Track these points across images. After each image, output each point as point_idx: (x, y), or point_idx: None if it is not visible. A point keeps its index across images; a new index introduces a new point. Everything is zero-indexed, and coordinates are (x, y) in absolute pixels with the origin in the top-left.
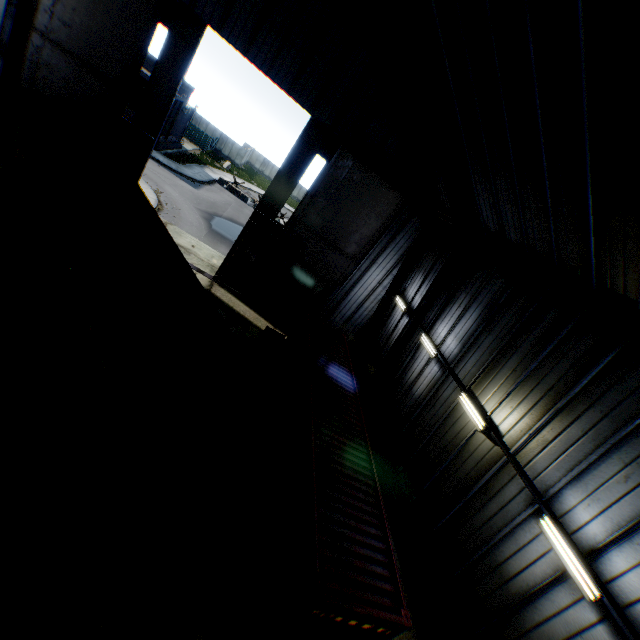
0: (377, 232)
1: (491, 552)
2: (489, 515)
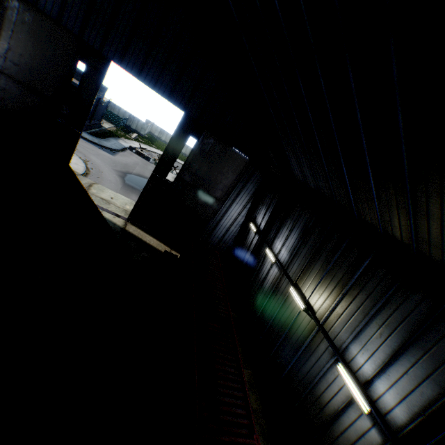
0: (234, 182)
1: (314, 389)
2: (311, 365)
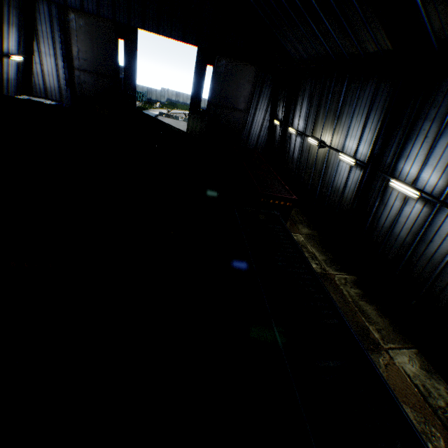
0: (251, 91)
1: (333, 186)
2: (329, 174)
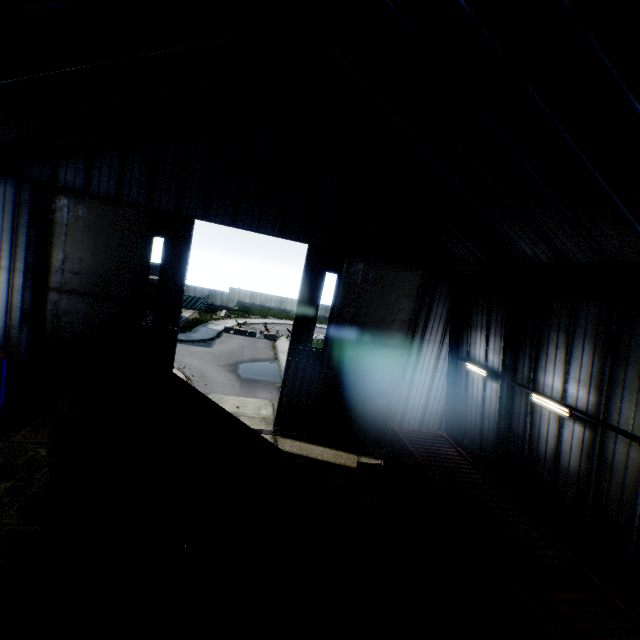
0: (413, 312)
1: None
2: None
